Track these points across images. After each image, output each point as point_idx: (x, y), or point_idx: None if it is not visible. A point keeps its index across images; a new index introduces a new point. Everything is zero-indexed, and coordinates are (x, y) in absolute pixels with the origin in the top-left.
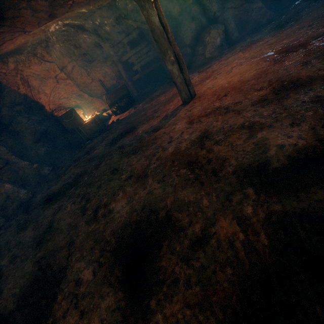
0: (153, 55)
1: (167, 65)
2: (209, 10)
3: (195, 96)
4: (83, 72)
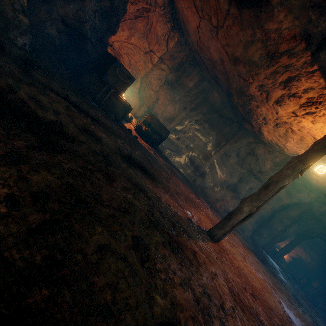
0: (199, 152)
1: (246, 205)
2: (241, 187)
3: (218, 241)
4: (162, 81)
